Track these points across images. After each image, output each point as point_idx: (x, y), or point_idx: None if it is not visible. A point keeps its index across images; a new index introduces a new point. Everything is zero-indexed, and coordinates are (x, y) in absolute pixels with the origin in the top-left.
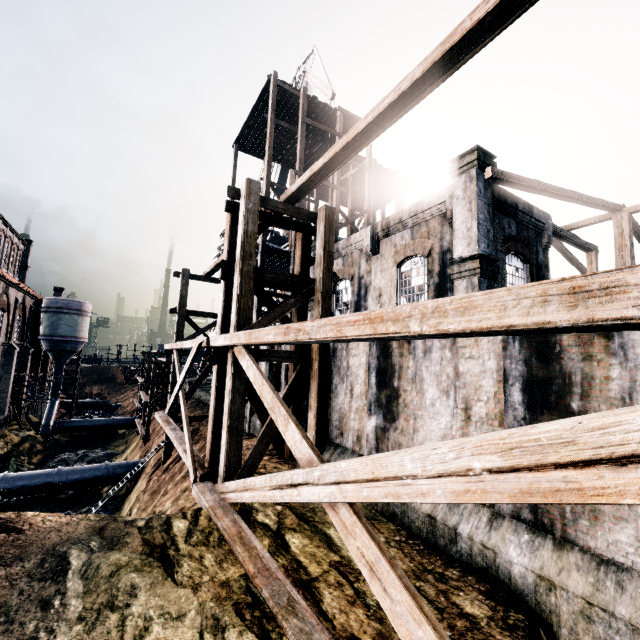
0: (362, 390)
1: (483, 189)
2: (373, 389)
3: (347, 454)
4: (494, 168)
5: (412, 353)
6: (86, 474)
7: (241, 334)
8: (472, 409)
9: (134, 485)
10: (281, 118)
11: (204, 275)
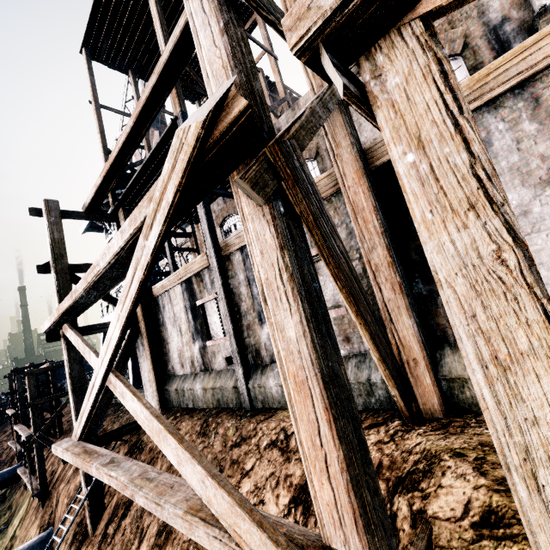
0: None
1: None
2: None
3: None
4: None
5: None
6: None
7: None
8: None
9: None
10: None
11: (84, 210)
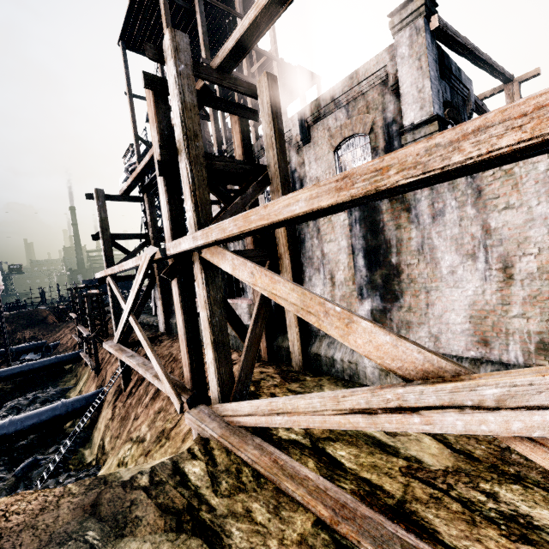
0: (347, 276)
1: (430, 42)
2: (362, 272)
3: (338, 344)
4: (439, 16)
5: (414, 221)
6: (43, 417)
7: (226, 223)
8: (515, 267)
9: (97, 414)
10: (170, 1)
11: (121, 194)
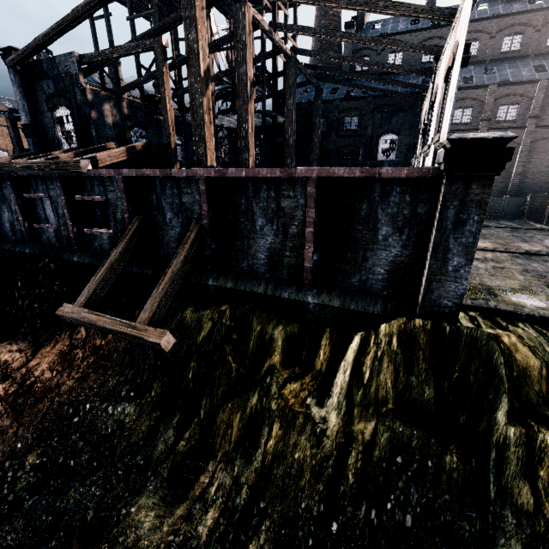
0: None
1: (14, 78)
2: None
3: None
4: (7, 60)
5: None
6: None
7: None
8: None
9: None
10: None
11: None
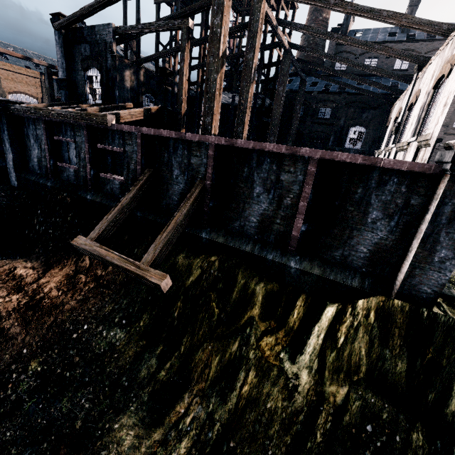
0: None
1: (58, 39)
2: None
3: None
4: (55, 23)
5: None
6: None
7: None
8: None
9: None
10: None
11: None
